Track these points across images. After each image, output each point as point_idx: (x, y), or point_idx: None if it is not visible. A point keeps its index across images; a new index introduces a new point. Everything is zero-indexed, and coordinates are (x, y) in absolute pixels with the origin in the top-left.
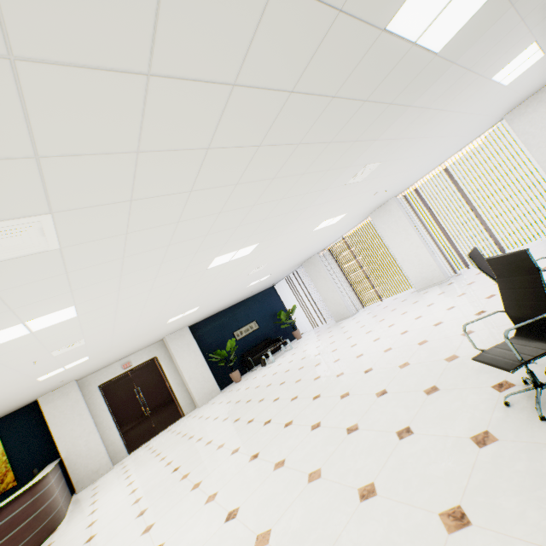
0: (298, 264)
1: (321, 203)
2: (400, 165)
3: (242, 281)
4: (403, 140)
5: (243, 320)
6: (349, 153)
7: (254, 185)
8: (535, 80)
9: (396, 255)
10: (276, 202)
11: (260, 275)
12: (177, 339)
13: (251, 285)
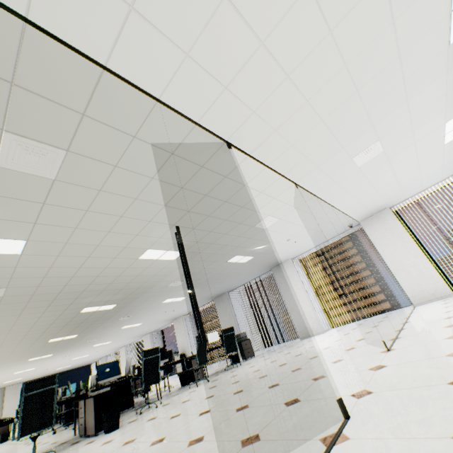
0: (95, 359)
1: (58, 360)
2: (93, 350)
3: (47, 369)
4: (75, 353)
5: (60, 383)
6: (49, 359)
7: (16, 367)
8: (131, 337)
9: (122, 370)
10: (30, 365)
11: (61, 366)
12: (12, 389)
13: (60, 368)
